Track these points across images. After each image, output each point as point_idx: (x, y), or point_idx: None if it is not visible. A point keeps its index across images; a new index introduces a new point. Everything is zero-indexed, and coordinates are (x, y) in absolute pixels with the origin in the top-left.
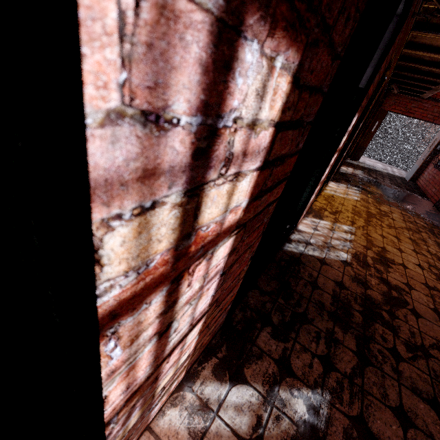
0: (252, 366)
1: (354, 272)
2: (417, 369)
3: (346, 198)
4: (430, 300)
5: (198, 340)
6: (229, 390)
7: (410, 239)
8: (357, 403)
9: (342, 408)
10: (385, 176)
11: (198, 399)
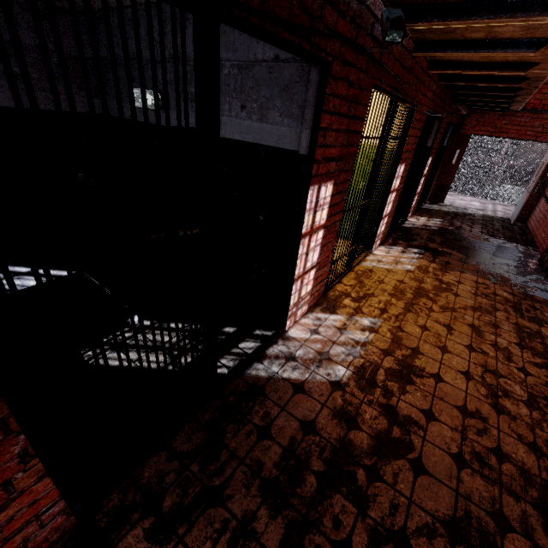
0: None
1: (343, 400)
2: None
3: (393, 269)
4: (456, 438)
5: None
6: None
7: (470, 327)
8: None
9: None
10: (476, 221)
11: None
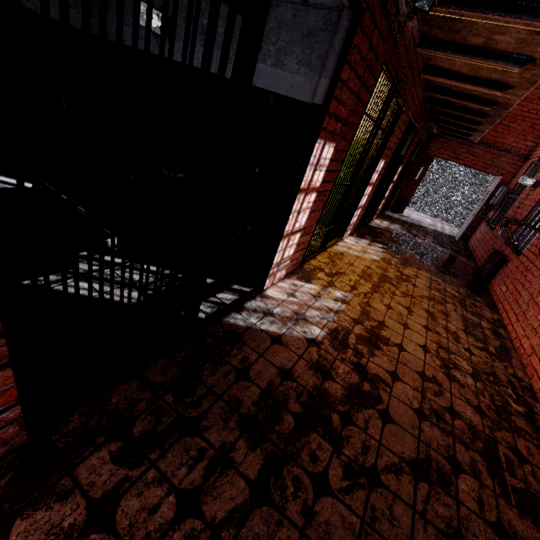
0: (37, 515)
1: (319, 355)
2: (346, 508)
3: (361, 257)
4: (417, 397)
5: None
6: None
7: (426, 312)
8: None
9: None
10: (429, 233)
11: None
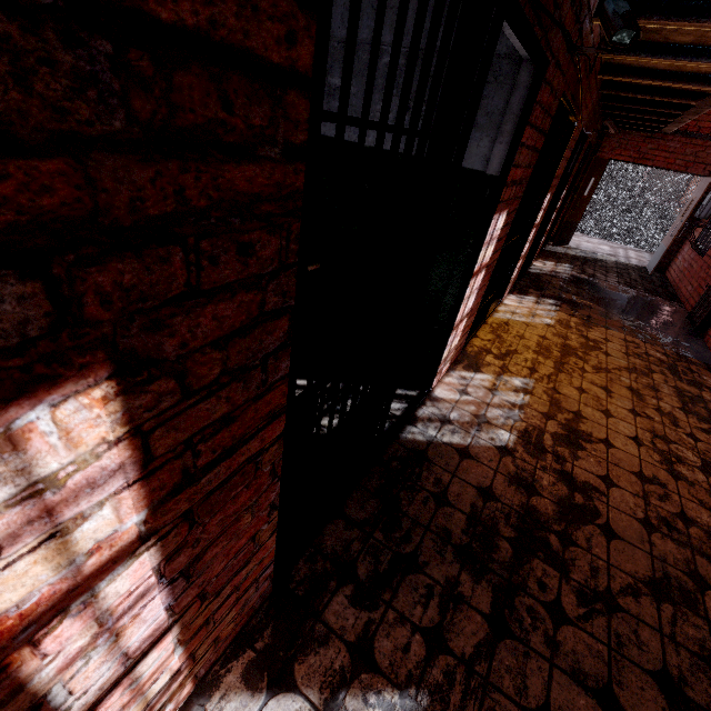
0: (309, 659)
1: (515, 466)
2: (589, 636)
3: (531, 323)
4: (639, 504)
5: (191, 648)
6: (264, 704)
7: (629, 389)
8: (473, 707)
9: None
10: (610, 269)
11: None
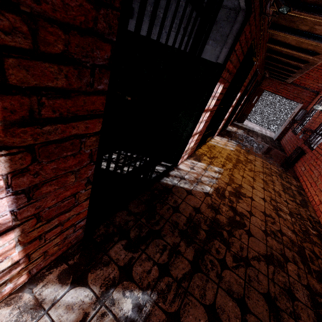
0: (97, 272)
1: (211, 201)
2: (236, 275)
3: (224, 148)
4: (263, 224)
5: (27, 250)
6: (67, 291)
7: (262, 180)
8: (178, 302)
9: (163, 306)
10: (259, 135)
11: (34, 299)
